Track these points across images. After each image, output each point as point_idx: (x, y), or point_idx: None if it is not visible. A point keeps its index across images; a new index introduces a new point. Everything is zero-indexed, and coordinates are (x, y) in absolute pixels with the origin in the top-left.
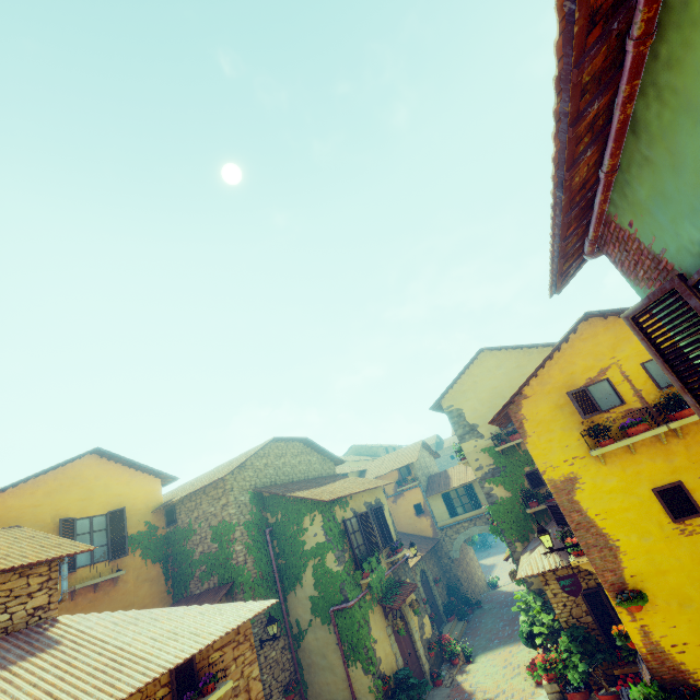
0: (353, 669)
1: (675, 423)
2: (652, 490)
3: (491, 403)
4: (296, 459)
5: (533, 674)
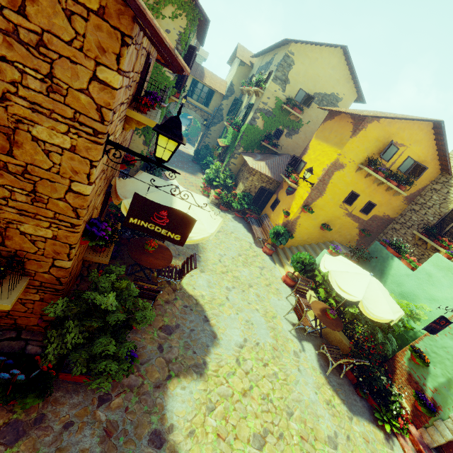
0: (136, 137)
1: (389, 183)
2: (352, 191)
3: (308, 81)
4: None
5: (205, 191)
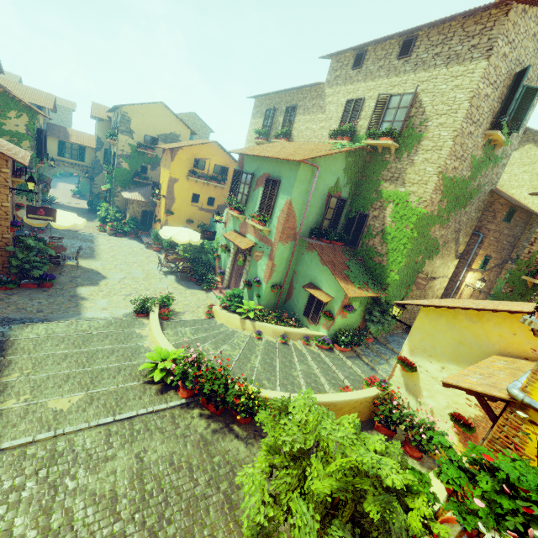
0: (19, 198)
1: (210, 183)
2: (193, 193)
3: (148, 128)
4: None
5: (101, 228)
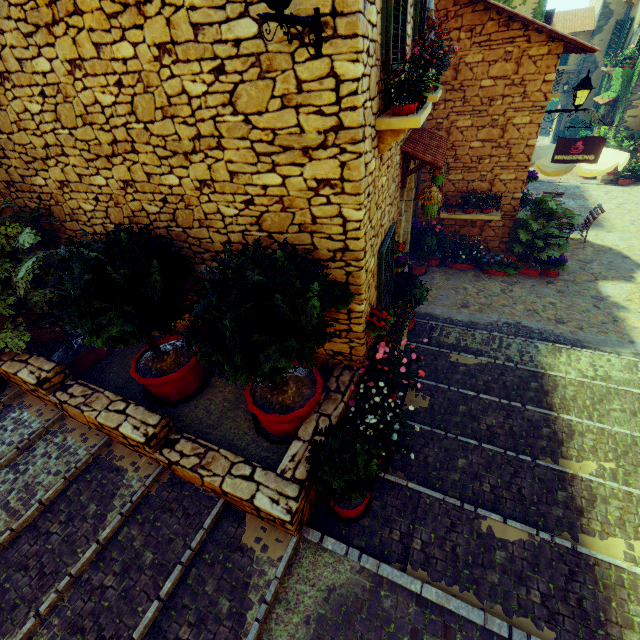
0: None
1: None
2: None
3: None
4: None
5: None
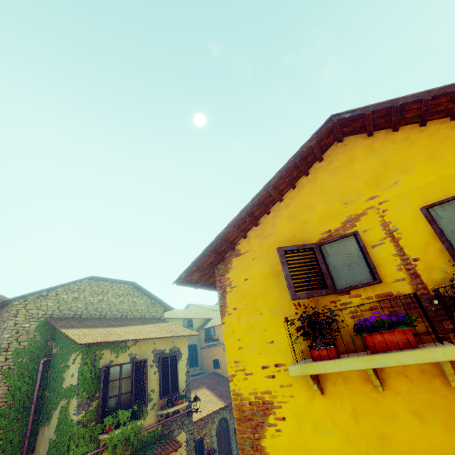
0: None
1: None
2: None
3: None
4: (118, 299)
5: None
